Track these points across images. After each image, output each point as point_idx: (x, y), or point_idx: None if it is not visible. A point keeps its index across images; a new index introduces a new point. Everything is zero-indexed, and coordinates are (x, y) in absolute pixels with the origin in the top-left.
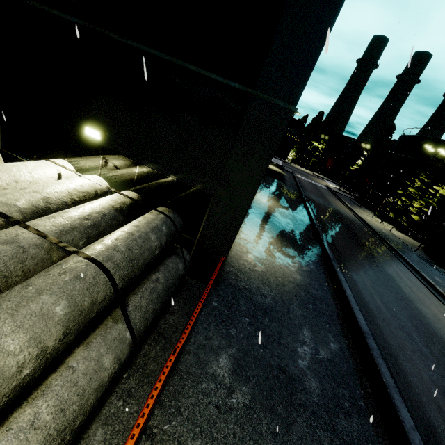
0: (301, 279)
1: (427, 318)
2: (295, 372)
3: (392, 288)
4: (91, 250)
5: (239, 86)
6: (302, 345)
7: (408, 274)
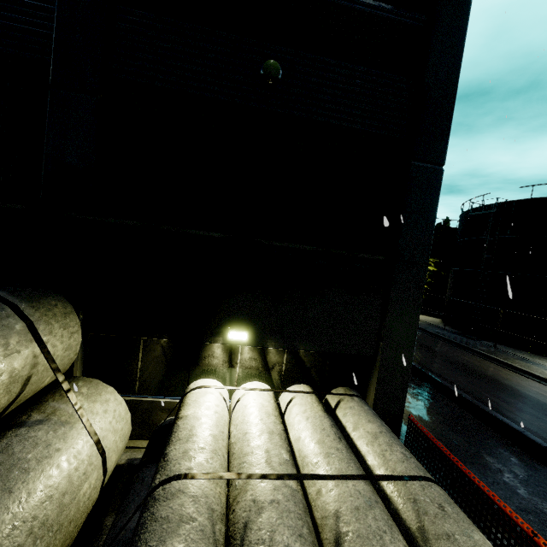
0: (422, 403)
1: (520, 391)
2: (529, 505)
3: (474, 374)
4: (403, 469)
5: (385, 258)
6: (501, 473)
7: (465, 354)
